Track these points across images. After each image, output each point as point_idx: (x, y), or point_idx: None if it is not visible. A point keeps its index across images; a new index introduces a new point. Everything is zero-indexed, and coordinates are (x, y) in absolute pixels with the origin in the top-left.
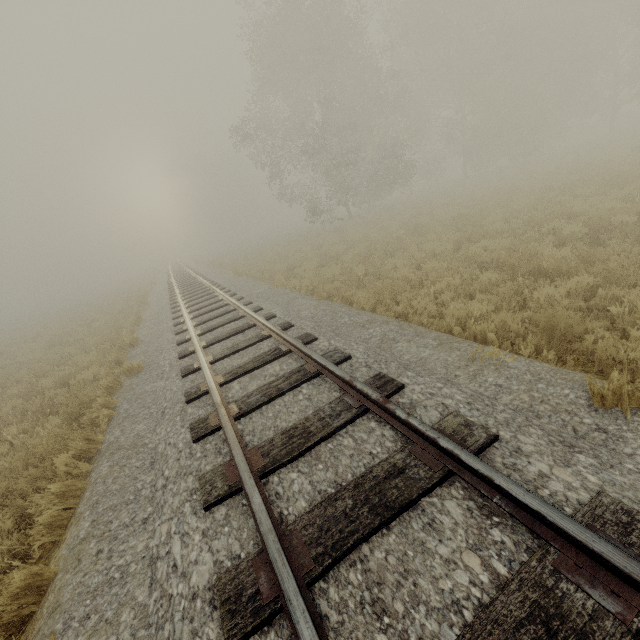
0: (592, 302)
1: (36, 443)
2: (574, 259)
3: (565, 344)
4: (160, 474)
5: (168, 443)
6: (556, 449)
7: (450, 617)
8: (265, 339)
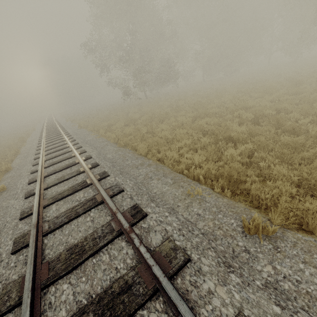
0: (252, 159)
1: None
2: (245, 134)
3: (236, 185)
4: None
5: None
6: (221, 269)
7: None
8: (81, 173)
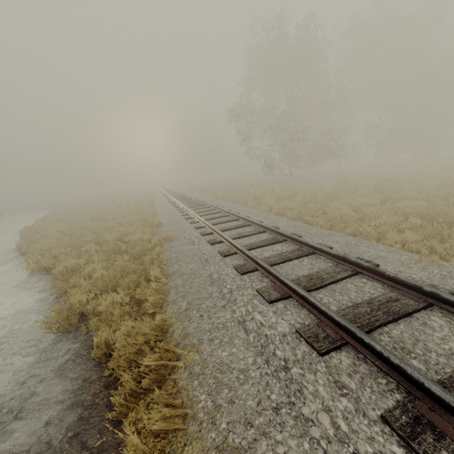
0: None
1: (123, 265)
2: None
3: None
4: (223, 287)
5: (221, 274)
6: None
7: (452, 358)
8: (261, 233)
